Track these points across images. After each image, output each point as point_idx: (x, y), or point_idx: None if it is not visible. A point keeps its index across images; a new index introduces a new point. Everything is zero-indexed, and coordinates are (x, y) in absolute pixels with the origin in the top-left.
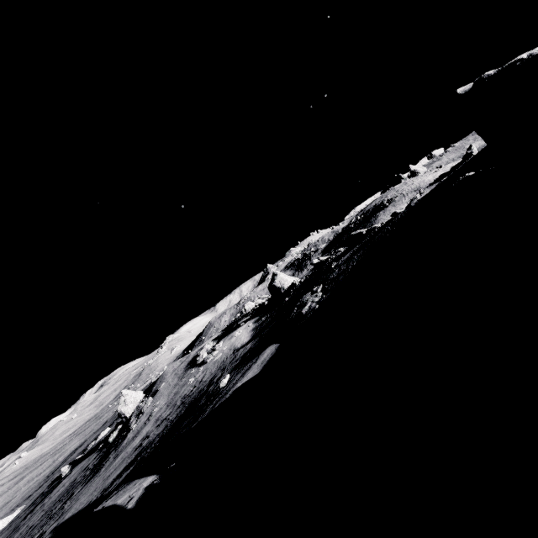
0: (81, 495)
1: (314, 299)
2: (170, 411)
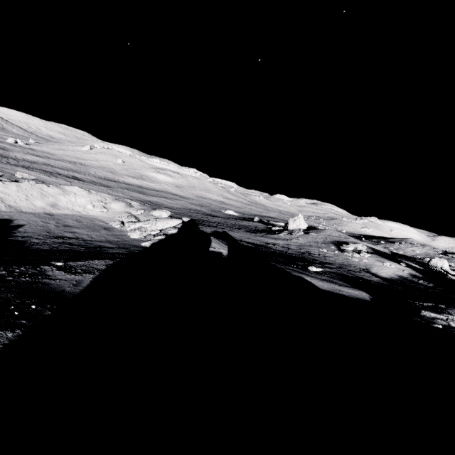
0: (240, 232)
1: (453, 321)
2: (295, 248)
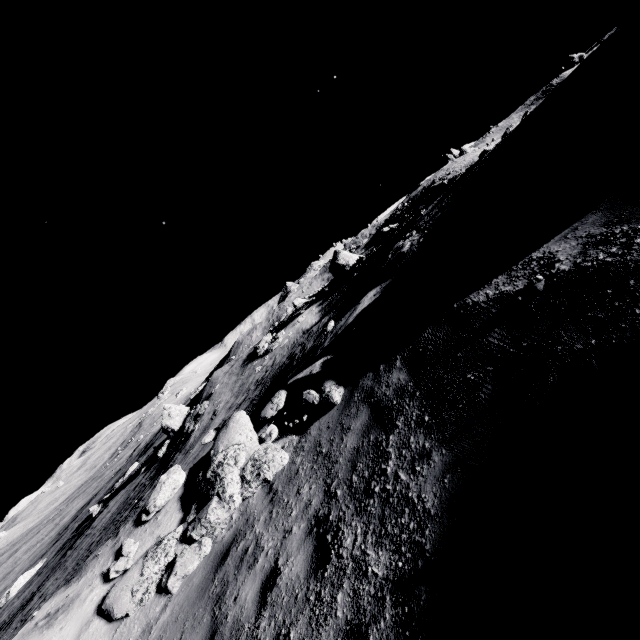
0: None
1: (413, 239)
2: (245, 396)
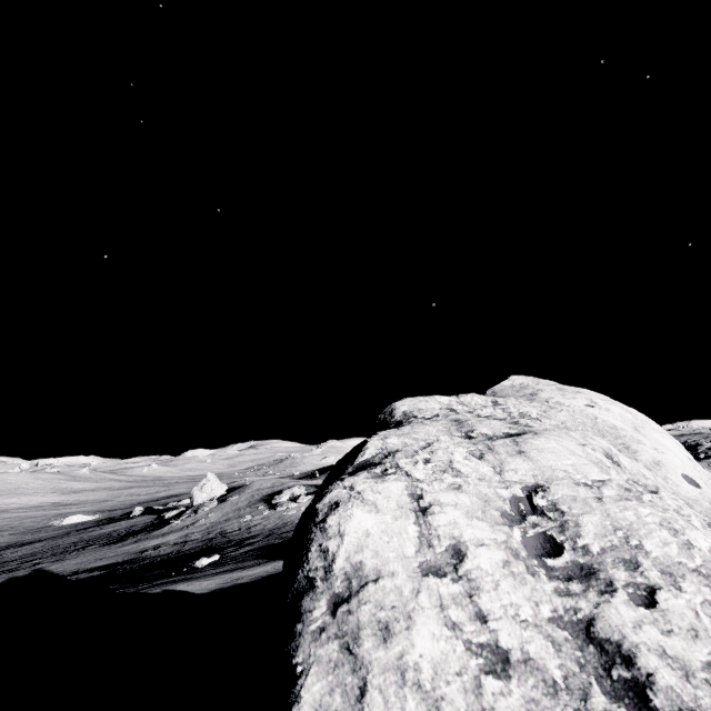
0: (83, 554)
1: None
2: (199, 536)
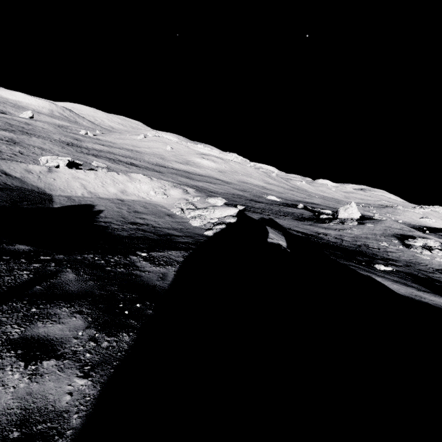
0: (287, 220)
1: None
2: (349, 240)
